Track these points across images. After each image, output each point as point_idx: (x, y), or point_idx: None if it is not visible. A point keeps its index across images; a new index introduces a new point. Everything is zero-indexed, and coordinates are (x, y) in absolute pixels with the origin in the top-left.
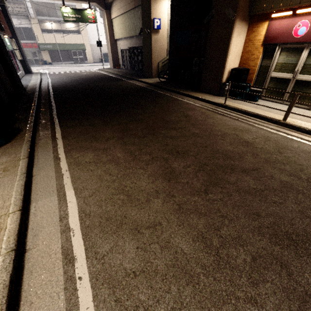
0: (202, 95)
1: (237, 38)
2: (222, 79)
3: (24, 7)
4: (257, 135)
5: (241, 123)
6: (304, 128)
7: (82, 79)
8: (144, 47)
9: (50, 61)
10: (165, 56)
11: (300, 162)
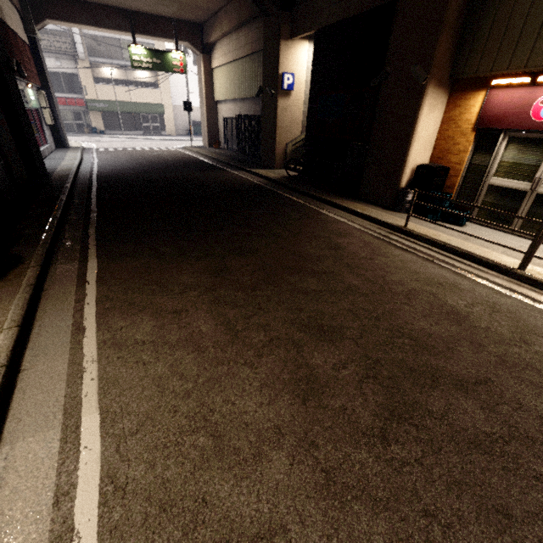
0: (363, 206)
1: (430, 114)
2: (400, 182)
3: (70, 42)
4: (473, 297)
5: (439, 268)
6: None
7: (152, 164)
8: (263, 117)
9: (102, 129)
10: (299, 134)
11: None
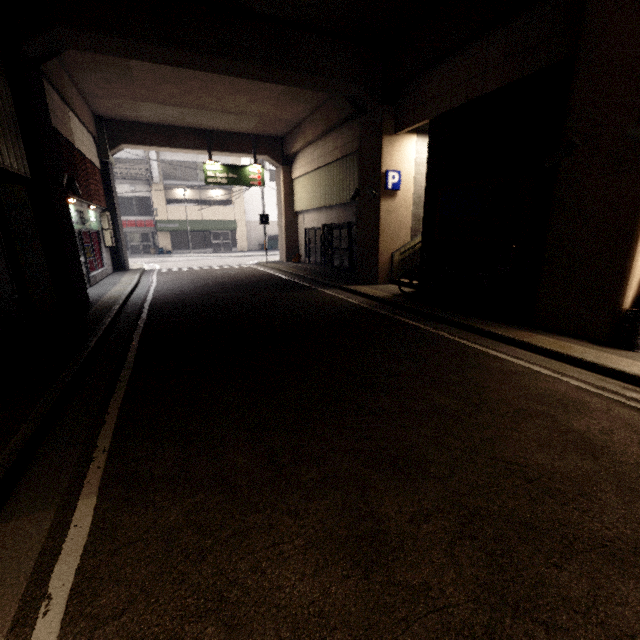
0: (555, 340)
1: None
2: (621, 300)
3: (146, 168)
4: None
5: None
6: None
7: (221, 285)
8: (360, 223)
9: (169, 249)
10: (407, 240)
11: None
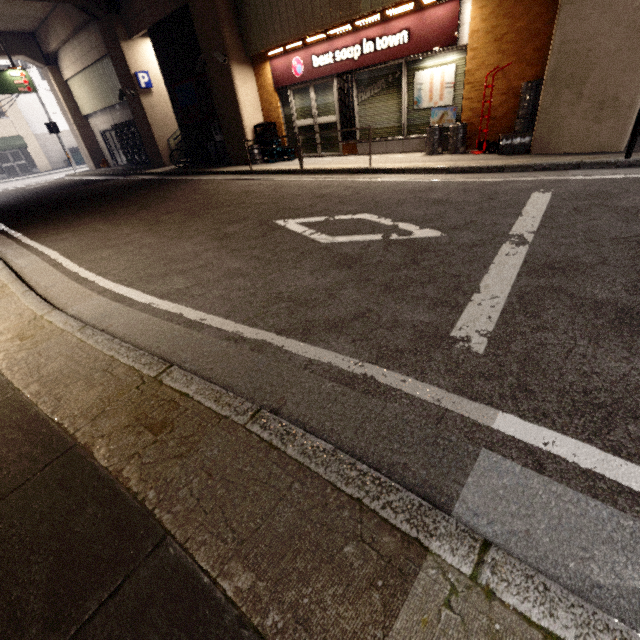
0: (229, 168)
1: (244, 86)
2: (247, 142)
3: None
4: (265, 185)
5: (257, 181)
6: (313, 169)
7: (35, 193)
8: (135, 119)
9: None
10: (176, 129)
11: (285, 191)
